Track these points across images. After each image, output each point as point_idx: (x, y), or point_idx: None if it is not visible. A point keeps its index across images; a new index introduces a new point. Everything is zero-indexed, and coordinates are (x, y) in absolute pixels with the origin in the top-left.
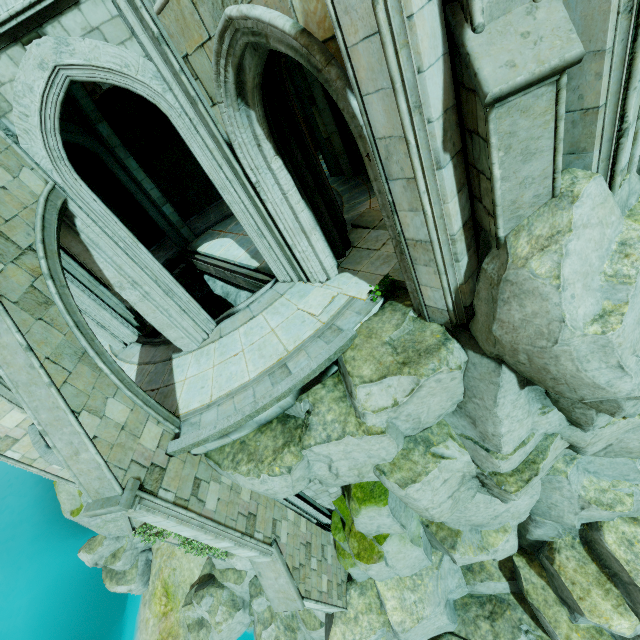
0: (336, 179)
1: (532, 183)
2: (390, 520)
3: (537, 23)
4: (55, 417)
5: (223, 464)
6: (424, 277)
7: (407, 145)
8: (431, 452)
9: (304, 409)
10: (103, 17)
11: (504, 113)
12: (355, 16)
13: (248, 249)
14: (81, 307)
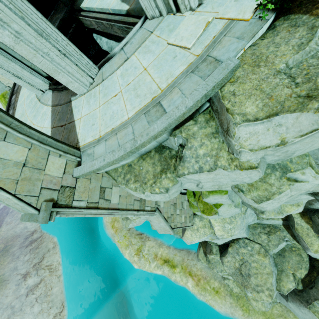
0: None
1: None
2: (226, 200)
3: None
4: None
5: (118, 180)
6: None
7: None
8: (286, 177)
9: (177, 143)
10: None
11: None
12: None
13: None
14: None
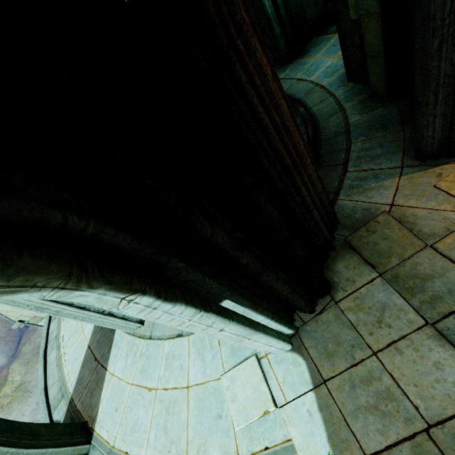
0: (354, 90)
1: None
2: None
3: None
4: None
5: None
6: None
7: None
8: None
9: None
10: None
11: None
12: None
13: None
14: None
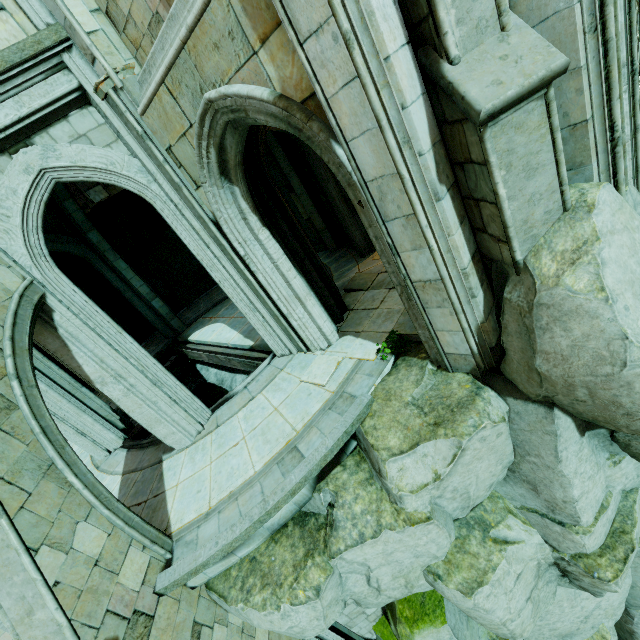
0: (321, 254)
1: (540, 199)
2: None
3: (512, 47)
4: (3, 561)
5: (230, 596)
6: (439, 321)
7: (401, 180)
8: (491, 537)
9: (325, 501)
10: (90, 126)
11: (498, 132)
12: (332, 67)
13: (241, 330)
14: (59, 414)
